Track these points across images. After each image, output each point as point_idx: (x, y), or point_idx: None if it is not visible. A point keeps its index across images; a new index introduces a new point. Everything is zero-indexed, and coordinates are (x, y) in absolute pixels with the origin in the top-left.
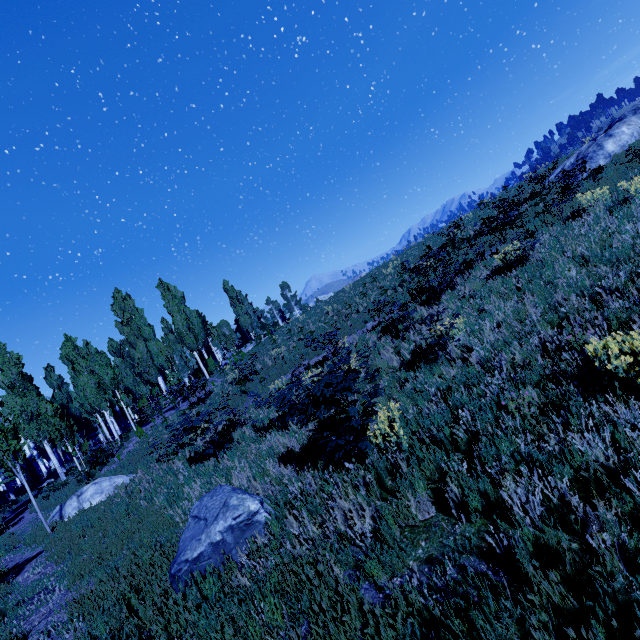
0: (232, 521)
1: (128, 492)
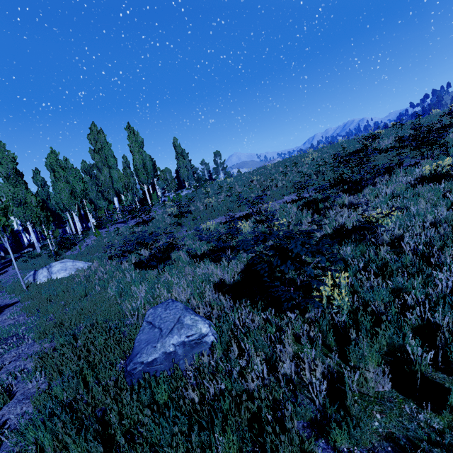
0: (185, 338)
1: (86, 276)
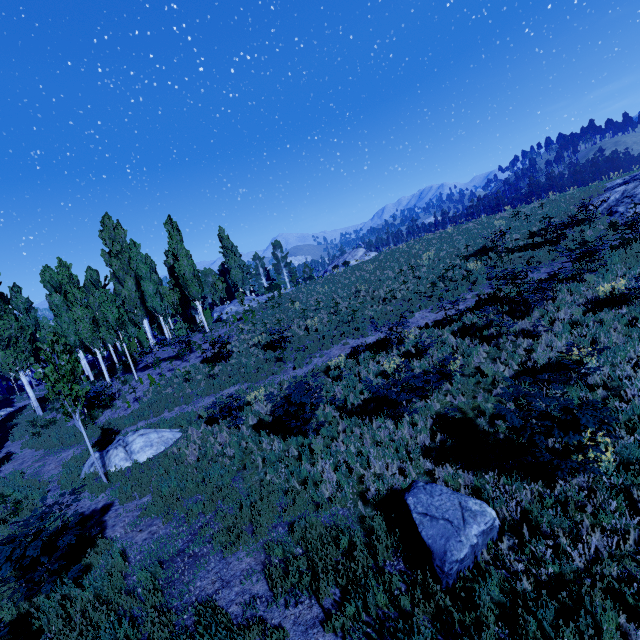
0: (484, 526)
1: (202, 453)
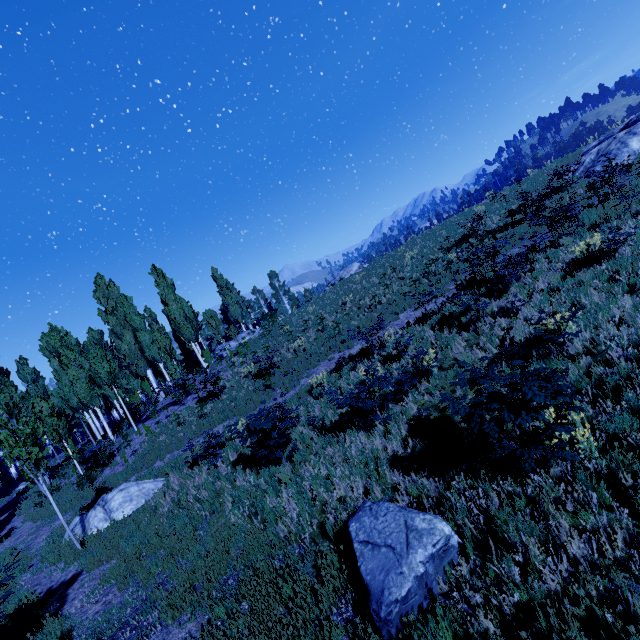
0: (432, 549)
1: (175, 501)
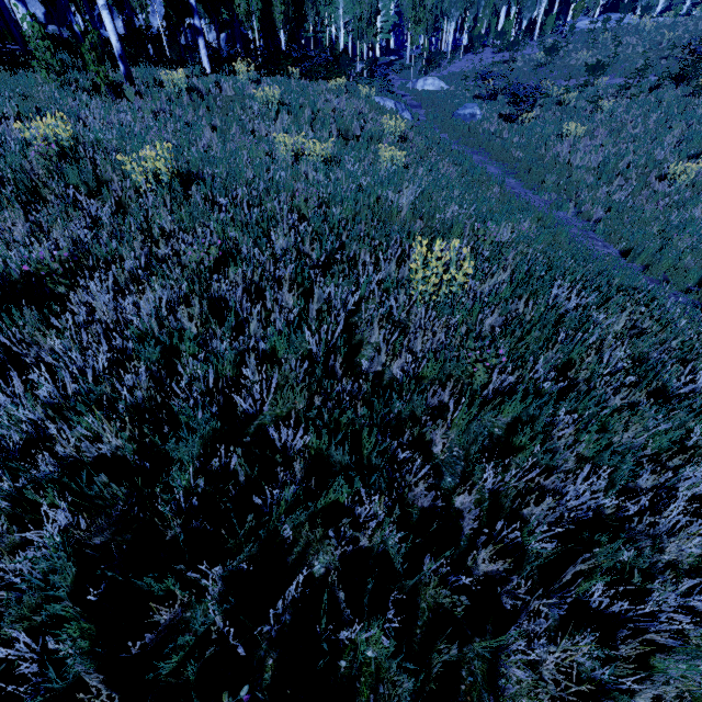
0: (471, 112)
1: (445, 93)
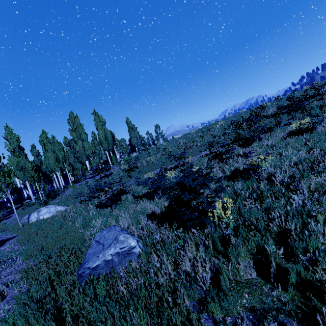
0: (119, 250)
1: (63, 215)
